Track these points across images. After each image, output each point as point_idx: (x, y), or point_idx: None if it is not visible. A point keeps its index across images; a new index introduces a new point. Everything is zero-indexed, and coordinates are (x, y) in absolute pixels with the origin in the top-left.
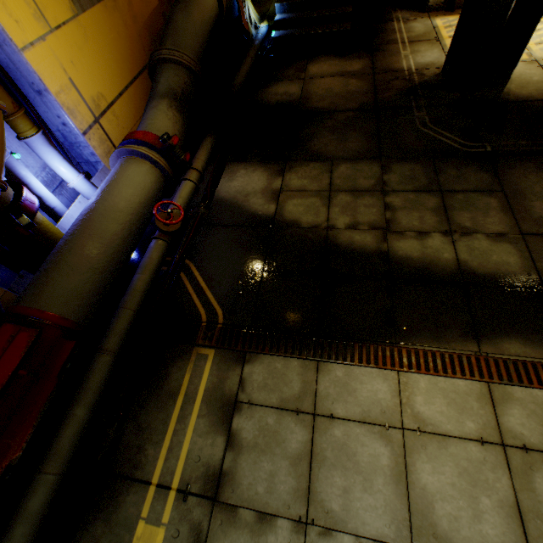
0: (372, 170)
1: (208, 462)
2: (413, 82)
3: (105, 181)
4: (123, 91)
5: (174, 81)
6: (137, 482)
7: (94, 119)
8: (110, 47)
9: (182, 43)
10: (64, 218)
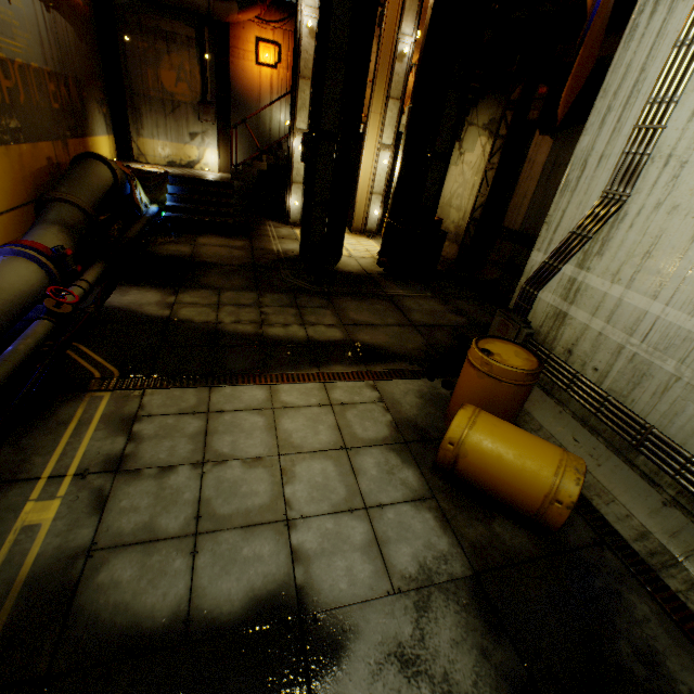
0: (251, 296)
1: (109, 453)
2: (281, 257)
3: None
4: None
5: (68, 215)
6: (21, 481)
7: None
8: None
9: (79, 193)
10: None
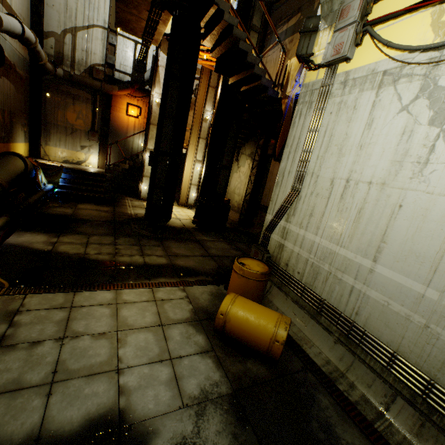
0: (110, 238)
1: None
2: (133, 217)
3: None
4: None
5: None
6: None
7: None
8: None
9: None
10: None
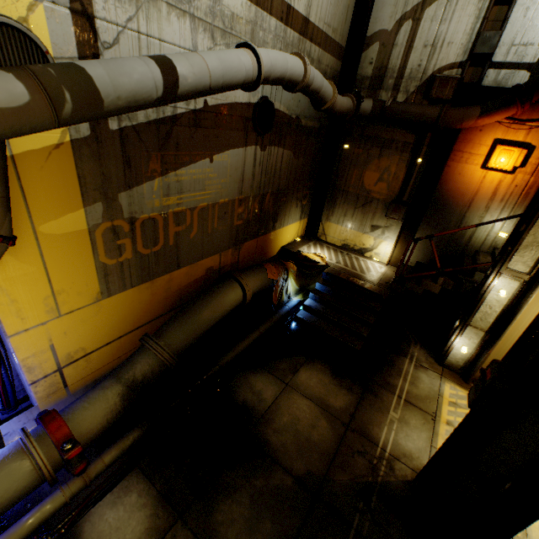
0: None
1: None
2: (376, 475)
3: None
4: (114, 339)
5: (143, 367)
6: None
7: (57, 368)
8: (123, 312)
9: (175, 337)
10: None
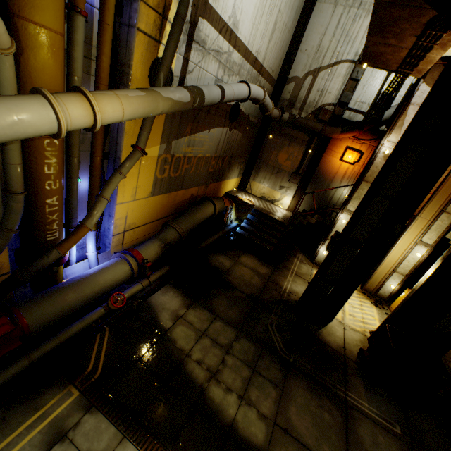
0: (231, 334)
1: None
2: (282, 297)
3: (104, 265)
4: (147, 223)
5: (170, 236)
6: None
7: (124, 231)
8: (154, 208)
9: (185, 223)
10: (70, 267)
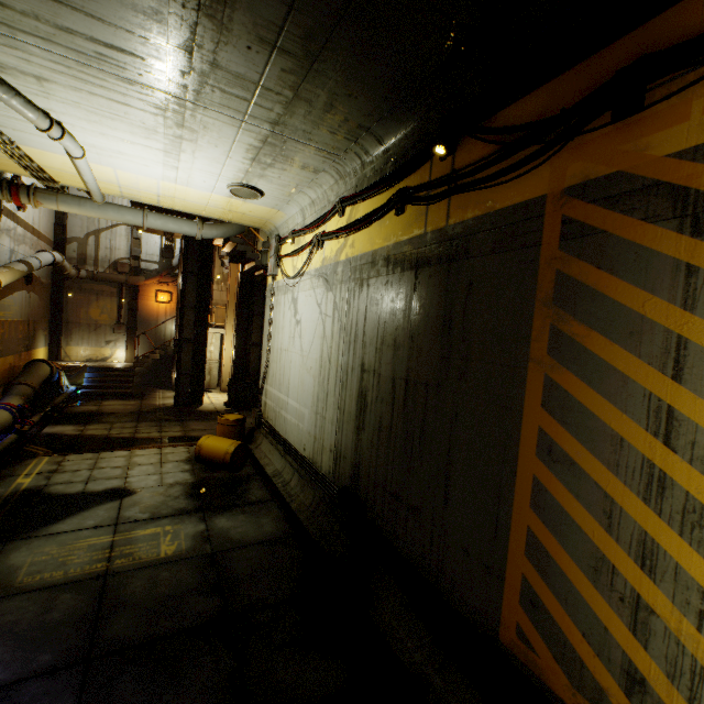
0: (133, 424)
1: (51, 469)
2: (160, 407)
3: None
4: None
5: (25, 391)
6: (15, 476)
7: None
8: None
9: (33, 379)
10: None
